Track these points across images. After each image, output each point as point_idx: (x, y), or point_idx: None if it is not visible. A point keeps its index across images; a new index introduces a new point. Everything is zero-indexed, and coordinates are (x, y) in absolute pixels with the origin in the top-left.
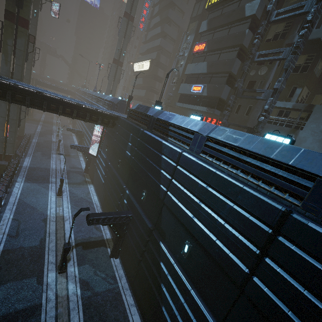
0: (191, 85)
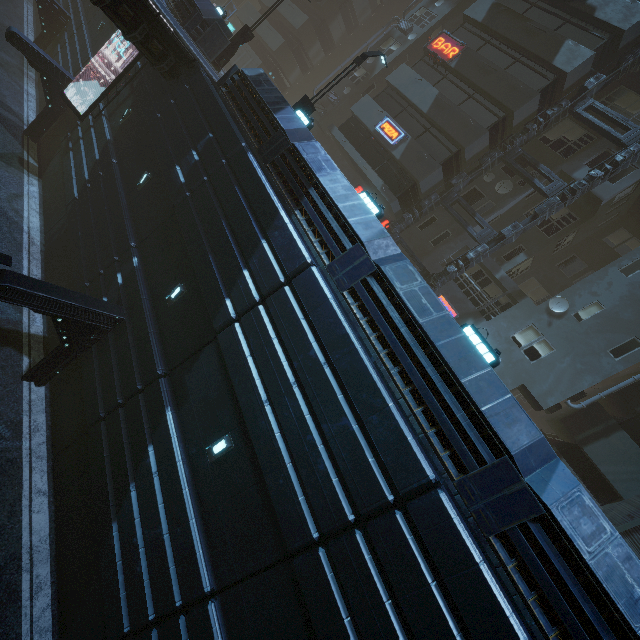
0: (384, 114)
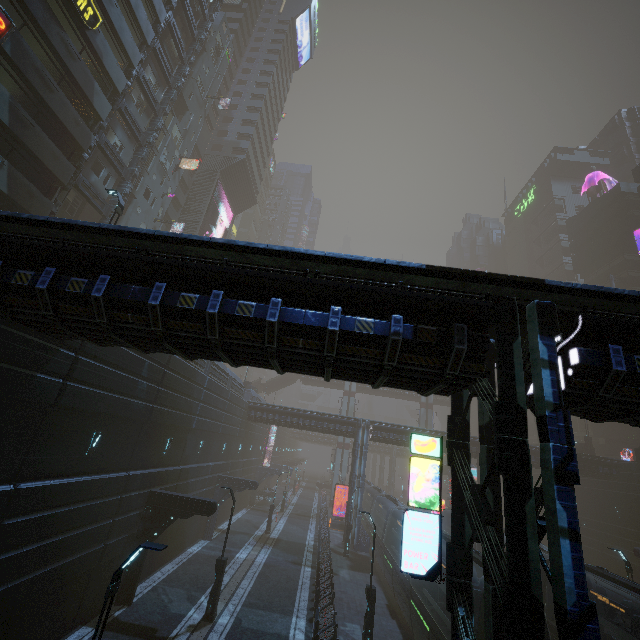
0: None
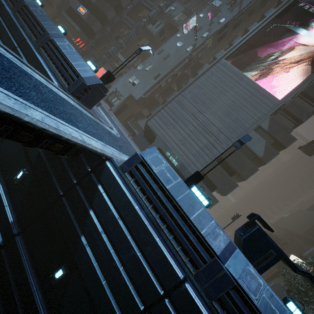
0: (80, 4)
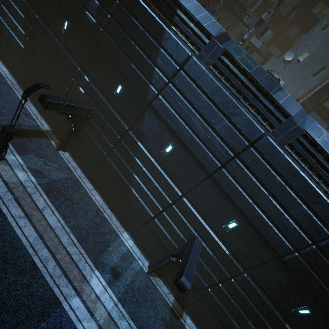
0: None
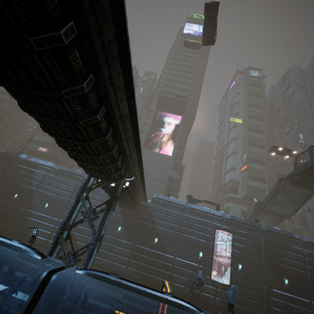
0: (39, 146)
